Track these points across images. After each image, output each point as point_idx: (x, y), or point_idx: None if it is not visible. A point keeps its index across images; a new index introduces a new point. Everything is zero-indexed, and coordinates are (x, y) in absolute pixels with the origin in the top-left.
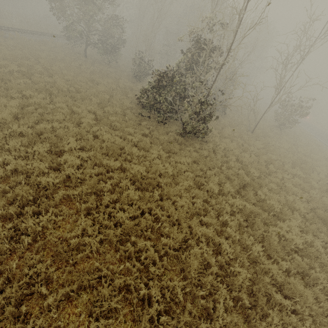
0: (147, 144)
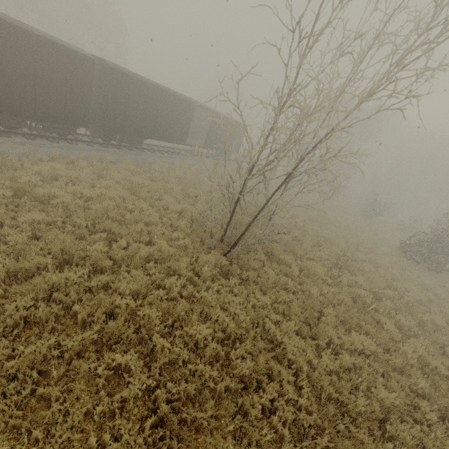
0: (443, 289)
